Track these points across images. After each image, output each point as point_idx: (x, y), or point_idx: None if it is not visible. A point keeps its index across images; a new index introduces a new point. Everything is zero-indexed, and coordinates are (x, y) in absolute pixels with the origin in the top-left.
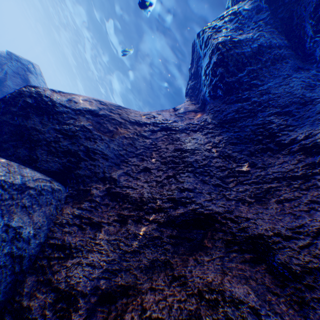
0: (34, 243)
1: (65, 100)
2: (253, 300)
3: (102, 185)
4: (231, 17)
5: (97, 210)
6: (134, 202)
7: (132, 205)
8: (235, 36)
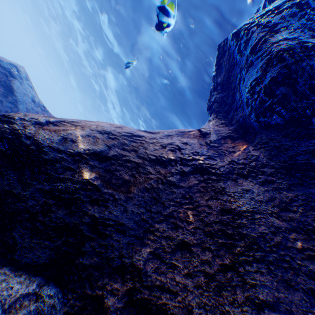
0: None
1: (57, 139)
2: None
3: (120, 282)
4: (294, 11)
5: None
6: None
7: None
8: (306, 39)
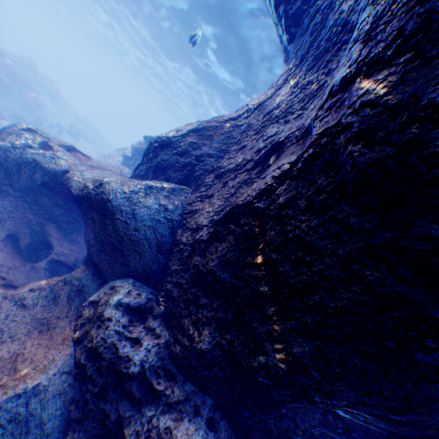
0: (176, 214)
1: (174, 132)
2: (291, 160)
3: (212, 175)
4: None
5: (210, 189)
6: (232, 170)
7: (231, 173)
8: None
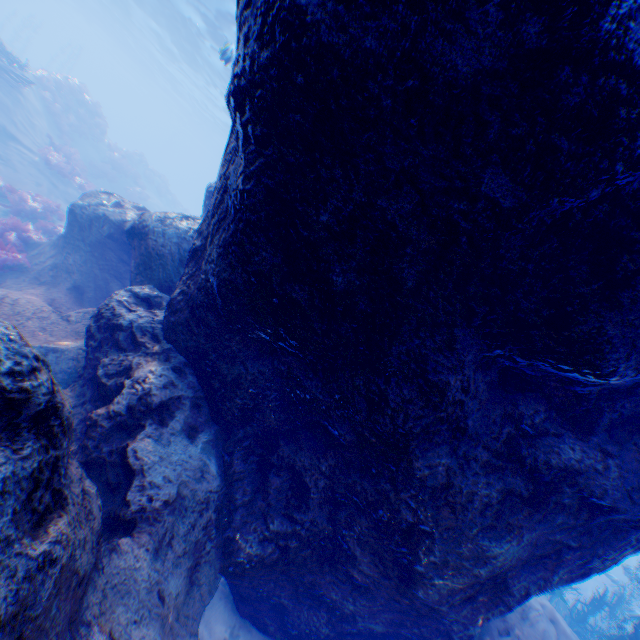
0: None
1: None
2: None
3: None
4: None
5: None
6: None
7: None
8: None
